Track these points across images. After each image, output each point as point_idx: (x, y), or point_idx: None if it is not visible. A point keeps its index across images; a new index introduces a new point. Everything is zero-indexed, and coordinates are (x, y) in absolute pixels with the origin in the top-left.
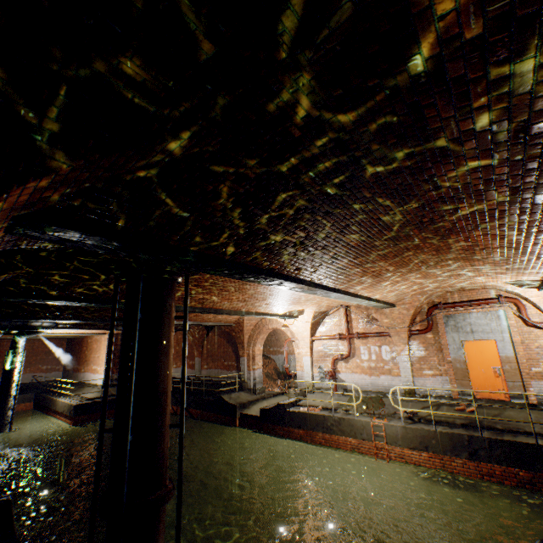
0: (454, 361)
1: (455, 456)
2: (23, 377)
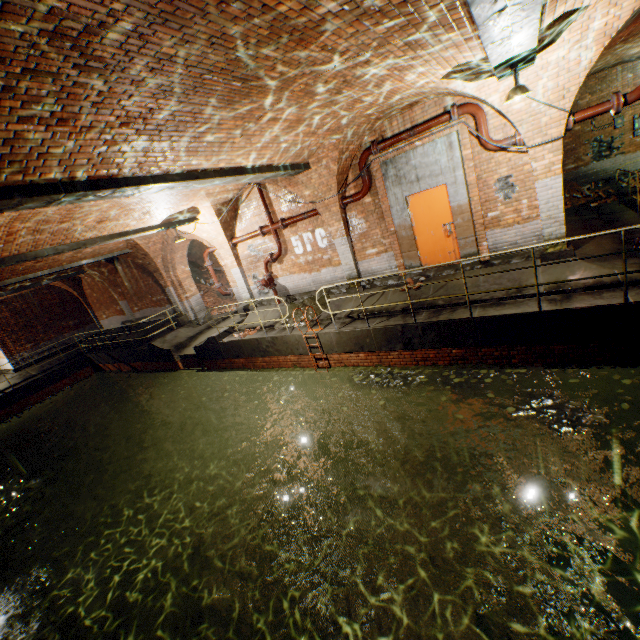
0: (399, 228)
1: (390, 351)
2: None
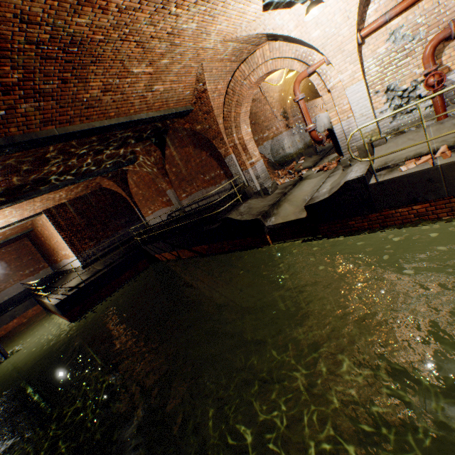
0: None
1: None
2: (12, 289)
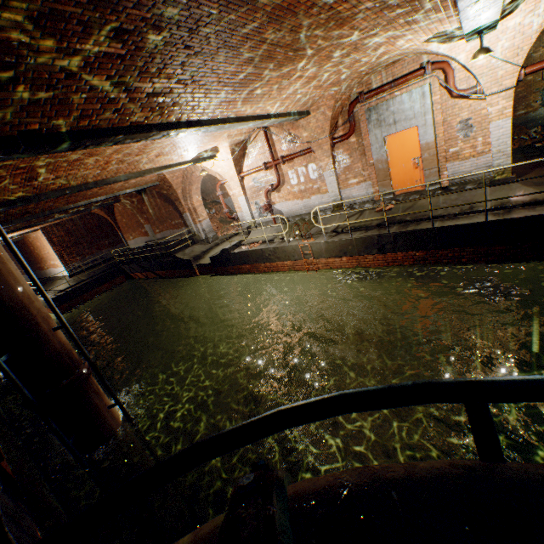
0: (377, 162)
1: (367, 255)
2: None
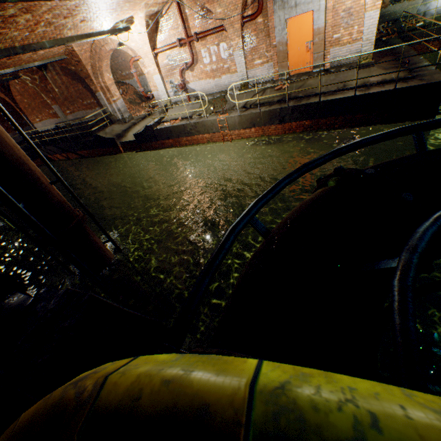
0: (278, 45)
1: (271, 126)
2: None
